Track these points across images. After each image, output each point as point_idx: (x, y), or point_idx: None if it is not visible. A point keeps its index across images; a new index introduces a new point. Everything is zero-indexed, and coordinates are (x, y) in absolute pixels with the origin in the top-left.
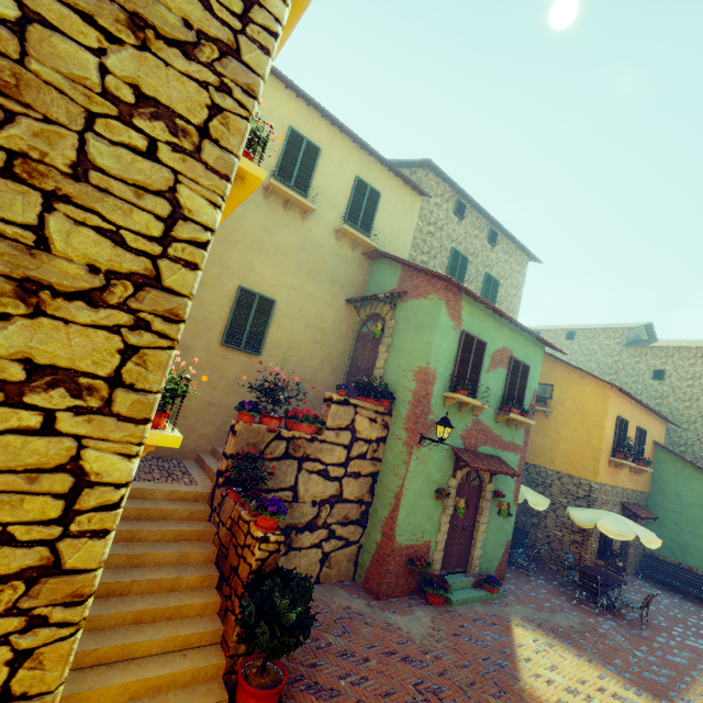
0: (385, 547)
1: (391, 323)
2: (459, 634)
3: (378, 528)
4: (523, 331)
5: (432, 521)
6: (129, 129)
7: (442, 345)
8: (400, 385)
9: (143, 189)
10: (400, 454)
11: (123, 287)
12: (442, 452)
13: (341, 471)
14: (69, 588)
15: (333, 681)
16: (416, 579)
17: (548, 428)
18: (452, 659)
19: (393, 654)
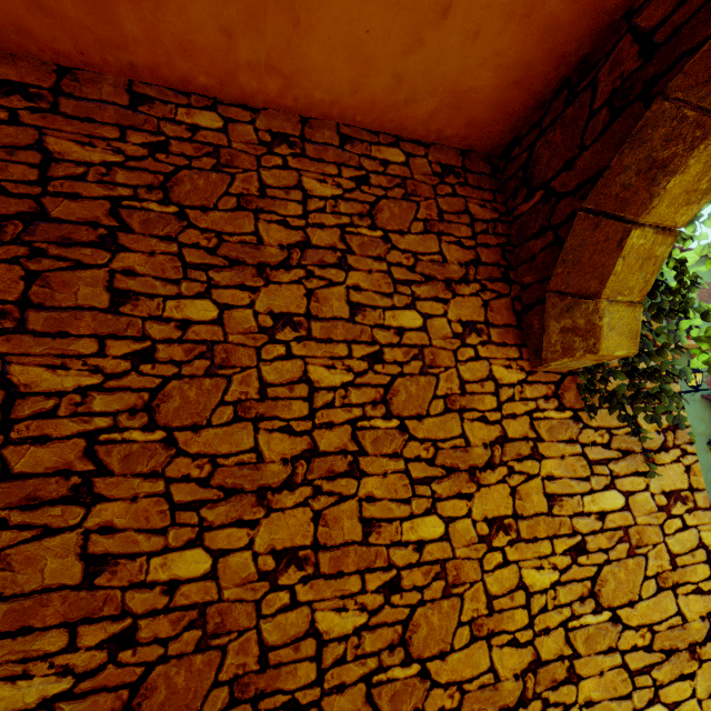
0: None
1: None
2: None
3: None
4: None
5: None
6: None
7: None
8: None
9: None
10: None
11: None
12: (694, 403)
13: None
14: (685, 435)
15: None
16: None
17: None
18: None
19: None
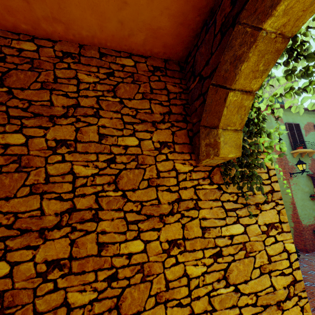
0: (298, 227)
1: None
2: None
3: (289, 221)
4: (313, 111)
5: None
6: None
7: None
8: None
9: None
10: (283, 184)
11: None
12: (303, 178)
13: None
14: (278, 195)
15: None
16: None
17: None
18: None
19: None
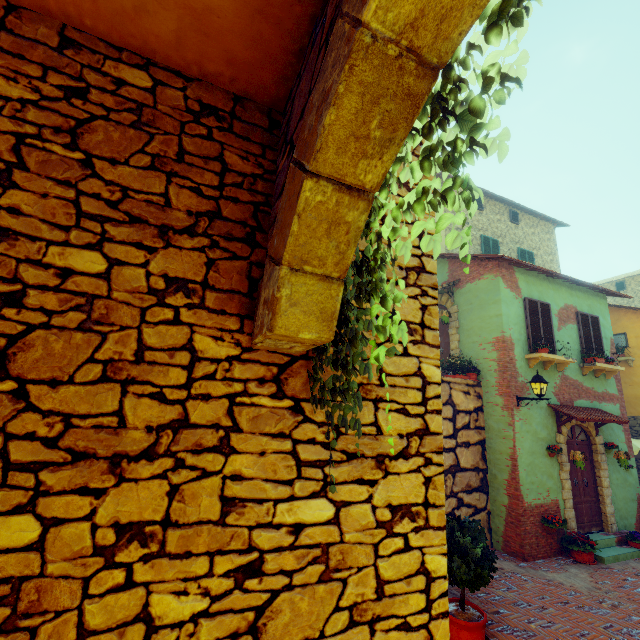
0: (515, 508)
1: (453, 308)
2: (626, 586)
3: (502, 492)
4: (580, 286)
5: (552, 478)
6: (394, 196)
7: (510, 314)
8: (480, 357)
9: (406, 223)
10: (501, 418)
11: (412, 275)
12: (540, 410)
13: (452, 442)
14: (435, 443)
15: (522, 624)
16: (556, 539)
17: (636, 377)
18: (631, 607)
19: (567, 603)
